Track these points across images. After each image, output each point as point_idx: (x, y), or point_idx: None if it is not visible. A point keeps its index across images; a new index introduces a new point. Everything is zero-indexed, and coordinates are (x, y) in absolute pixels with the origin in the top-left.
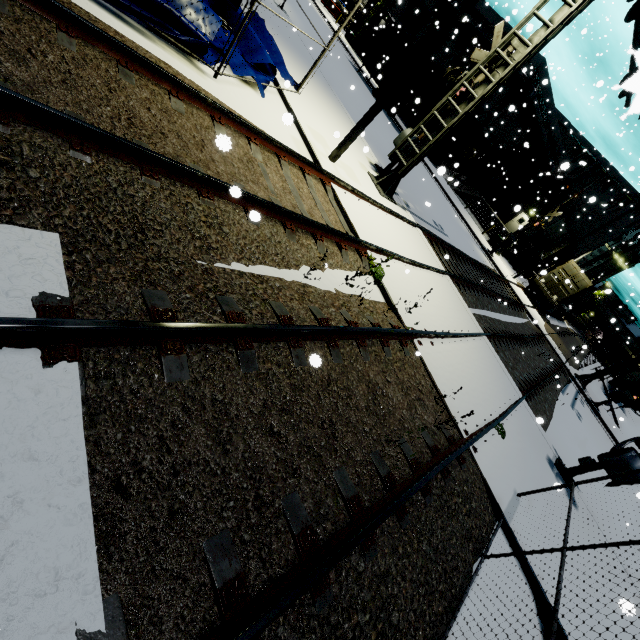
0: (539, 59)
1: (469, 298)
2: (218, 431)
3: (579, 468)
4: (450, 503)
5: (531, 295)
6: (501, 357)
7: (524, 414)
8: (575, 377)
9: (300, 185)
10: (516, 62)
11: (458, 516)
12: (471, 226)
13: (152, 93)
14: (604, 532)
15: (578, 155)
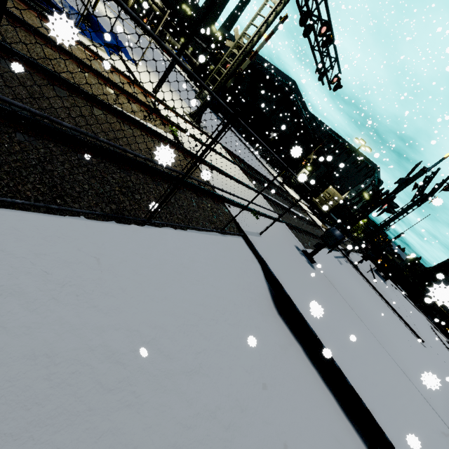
0: (292, 81)
1: (256, 185)
2: (31, 93)
3: (314, 250)
4: (199, 203)
5: (314, 212)
6: (274, 210)
7: (282, 227)
8: (341, 249)
9: (126, 87)
10: (246, 44)
11: (205, 211)
12: (269, 170)
13: (24, 12)
14: (335, 286)
15: (331, 139)
